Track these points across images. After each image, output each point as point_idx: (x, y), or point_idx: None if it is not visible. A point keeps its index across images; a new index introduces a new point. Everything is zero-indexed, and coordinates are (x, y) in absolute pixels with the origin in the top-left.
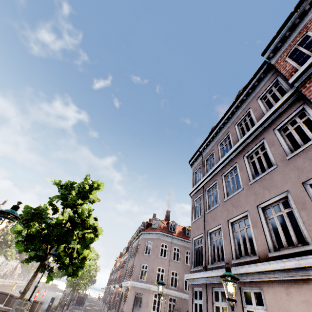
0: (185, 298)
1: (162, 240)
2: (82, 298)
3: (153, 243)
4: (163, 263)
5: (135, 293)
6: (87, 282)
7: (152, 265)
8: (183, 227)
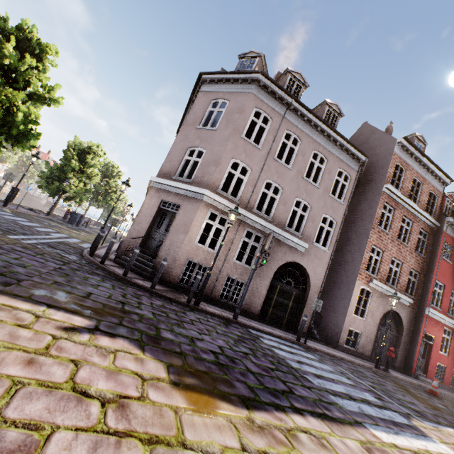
0: (285, 241)
1: (259, 100)
2: (76, 215)
3: (230, 104)
4: (250, 155)
5: (160, 203)
6: (86, 194)
7: (218, 152)
8: (317, 107)
